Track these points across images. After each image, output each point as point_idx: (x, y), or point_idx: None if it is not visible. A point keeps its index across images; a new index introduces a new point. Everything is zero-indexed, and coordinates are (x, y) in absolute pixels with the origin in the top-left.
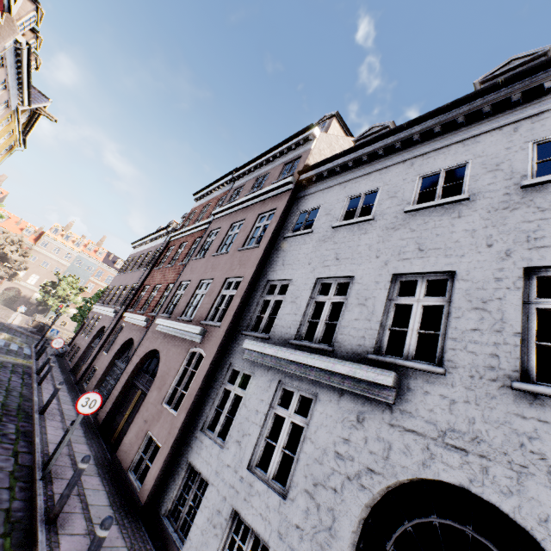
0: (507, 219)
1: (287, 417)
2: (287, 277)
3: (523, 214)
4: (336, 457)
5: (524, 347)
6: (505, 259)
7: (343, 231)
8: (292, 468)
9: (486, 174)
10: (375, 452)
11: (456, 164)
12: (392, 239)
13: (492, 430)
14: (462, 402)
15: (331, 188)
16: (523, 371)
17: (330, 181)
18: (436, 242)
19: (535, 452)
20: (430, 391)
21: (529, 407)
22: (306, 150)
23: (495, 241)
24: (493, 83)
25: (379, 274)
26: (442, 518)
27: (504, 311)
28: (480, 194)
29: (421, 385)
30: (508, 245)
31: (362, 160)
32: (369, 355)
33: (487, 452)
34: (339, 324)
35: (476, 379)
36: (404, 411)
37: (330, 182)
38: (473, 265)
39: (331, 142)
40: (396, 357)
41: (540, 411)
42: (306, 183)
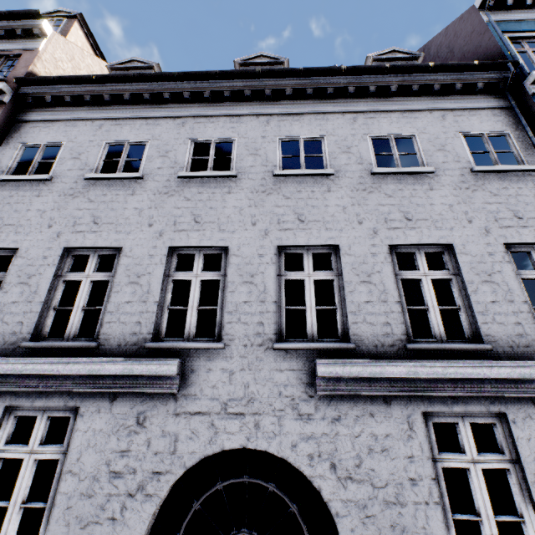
0: (265, 202)
1: (28, 456)
2: (9, 245)
3: (275, 199)
4: (112, 478)
5: (279, 312)
6: (265, 238)
7: (102, 186)
8: (43, 524)
9: (249, 156)
10: (161, 451)
11: (225, 138)
12: (166, 206)
13: (262, 389)
14: (239, 371)
15: (78, 121)
16: (279, 332)
17: (76, 111)
18: (211, 215)
19: (288, 396)
20: (213, 367)
21: (284, 361)
22: (30, 48)
23: (258, 220)
24: (254, 69)
25: (153, 246)
26: (226, 481)
27: (266, 283)
28: (246, 174)
29: (204, 363)
30: (267, 225)
31: (123, 98)
32: (148, 343)
33: (259, 408)
34: (105, 309)
35: (249, 347)
36: (189, 396)
37: (76, 113)
38: (242, 241)
39: (73, 54)
40: (178, 339)
41: (290, 362)
42: (35, 102)
